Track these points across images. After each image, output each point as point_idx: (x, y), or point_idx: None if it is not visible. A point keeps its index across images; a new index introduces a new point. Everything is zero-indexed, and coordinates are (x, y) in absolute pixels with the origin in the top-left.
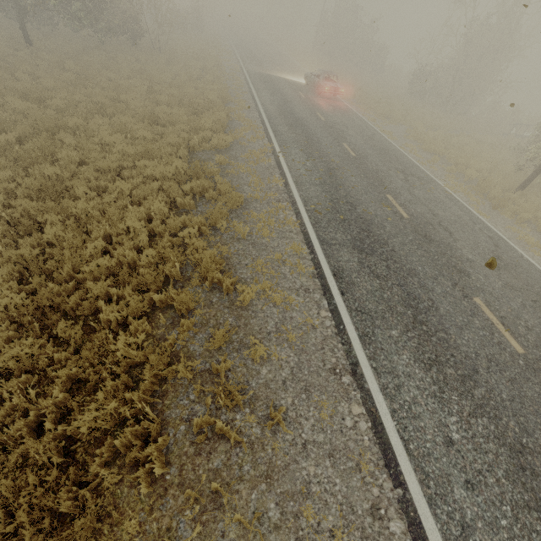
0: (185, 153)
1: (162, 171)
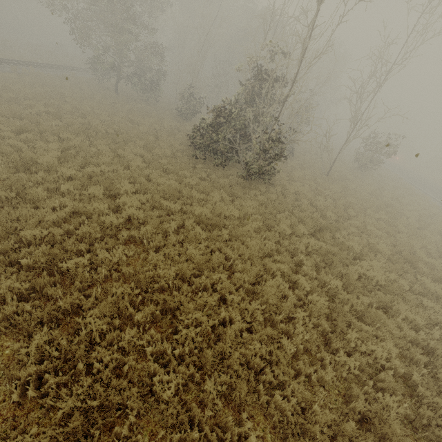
0: None
1: None
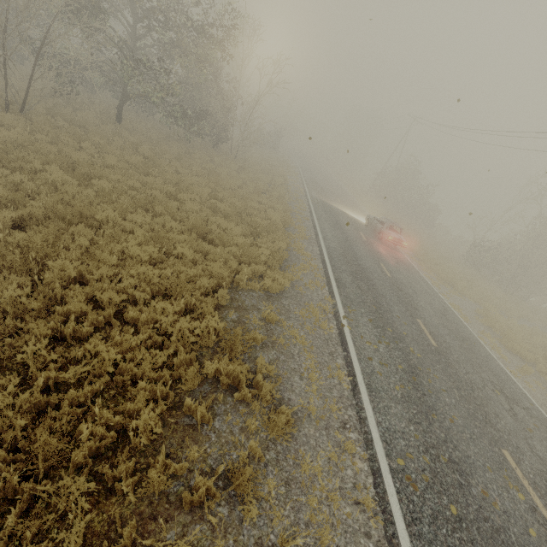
0: (226, 295)
1: (184, 329)
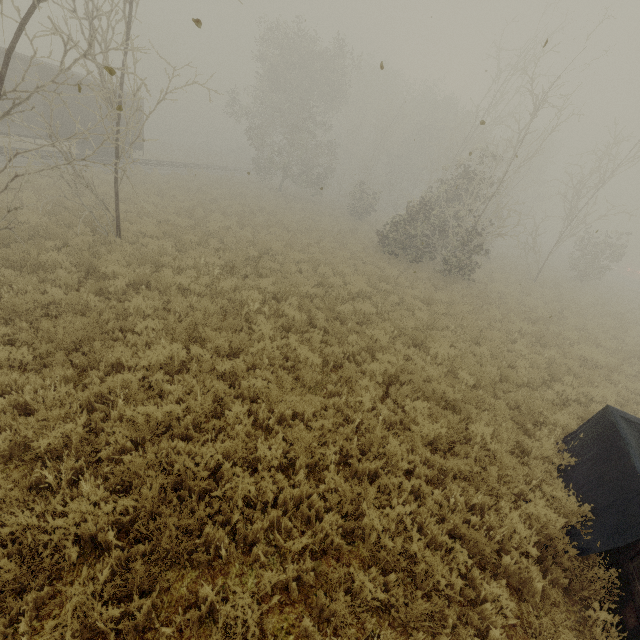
0: None
1: None
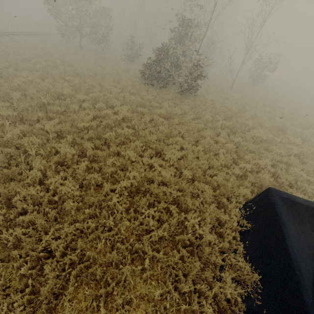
0: None
1: None
